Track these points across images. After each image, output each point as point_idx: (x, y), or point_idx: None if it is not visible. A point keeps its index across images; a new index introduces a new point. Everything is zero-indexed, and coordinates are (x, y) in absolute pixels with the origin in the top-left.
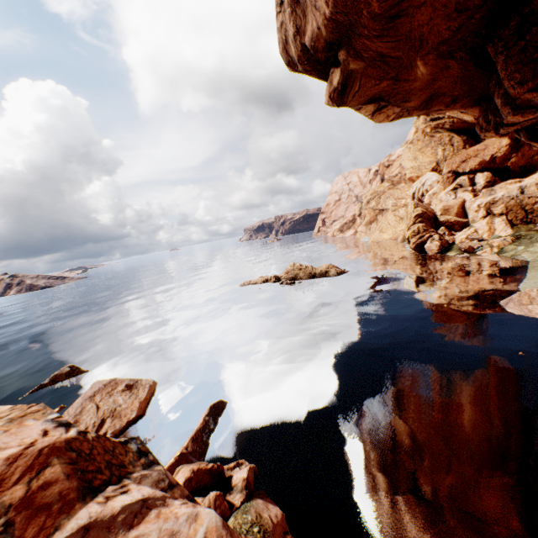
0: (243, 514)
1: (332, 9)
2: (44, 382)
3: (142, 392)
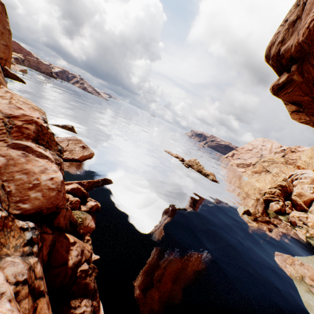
0: (81, 213)
1: (304, 39)
2: (60, 124)
3: (86, 153)
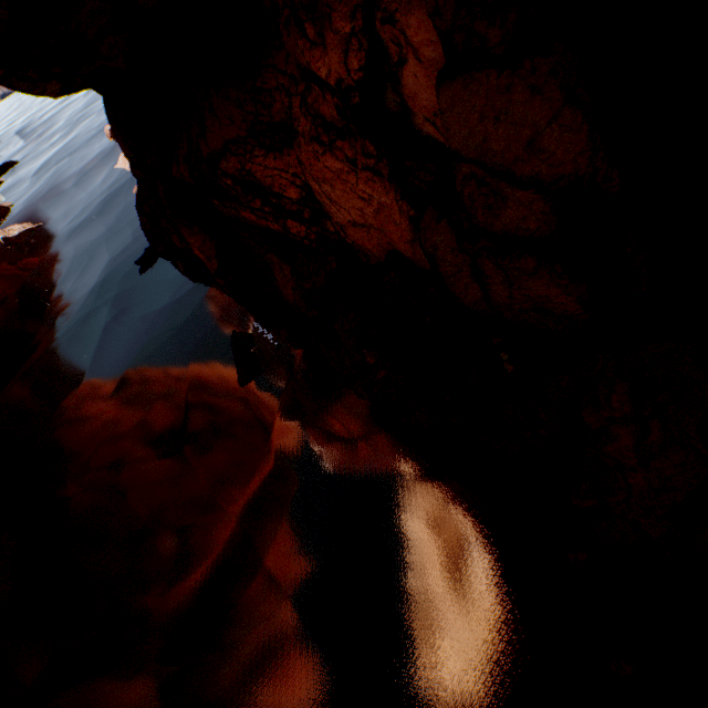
0: None
1: None
2: None
3: None
